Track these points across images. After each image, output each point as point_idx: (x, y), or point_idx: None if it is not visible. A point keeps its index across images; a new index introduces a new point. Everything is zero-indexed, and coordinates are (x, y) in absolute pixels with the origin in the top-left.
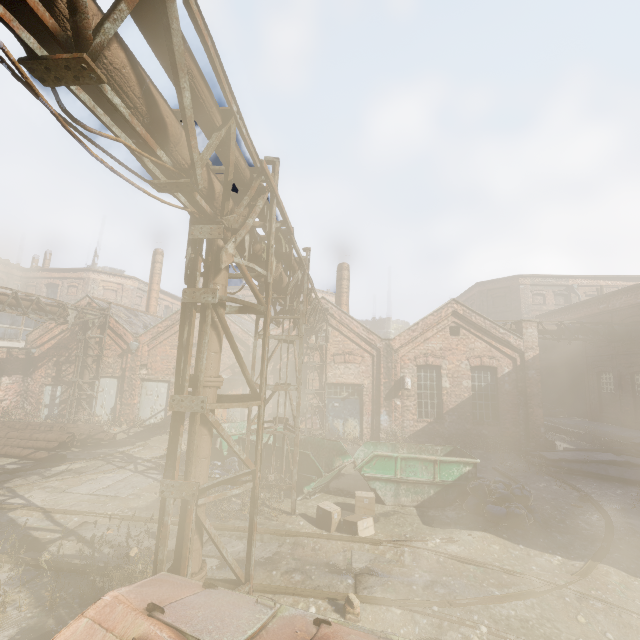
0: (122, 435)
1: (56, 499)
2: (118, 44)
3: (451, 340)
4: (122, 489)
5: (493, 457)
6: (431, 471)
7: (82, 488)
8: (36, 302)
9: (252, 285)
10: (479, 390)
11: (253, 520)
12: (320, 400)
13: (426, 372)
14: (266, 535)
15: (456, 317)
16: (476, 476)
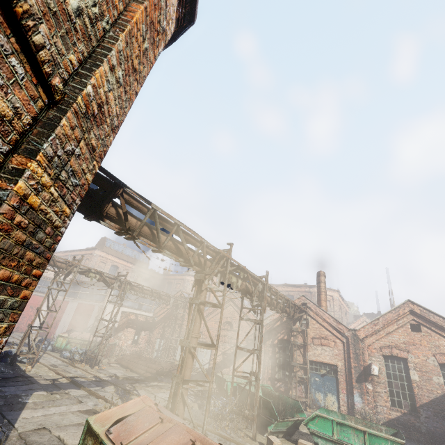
0: None
1: (148, 395)
2: (169, 240)
3: (413, 335)
4: None
5: None
6: (362, 440)
7: (159, 394)
8: (159, 294)
9: (215, 296)
10: None
11: (207, 406)
12: (304, 373)
13: (393, 362)
14: (232, 443)
15: (414, 315)
16: None
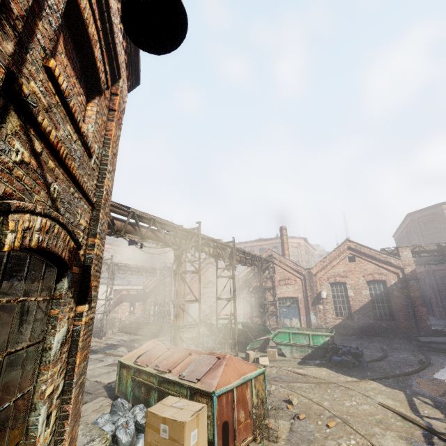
0: None
1: None
2: (149, 231)
3: (350, 265)
4: None
5: (387, 341)
6: (308, 340)
7: None
8: (145, 269)
9: (193, 265)
10: (375, 296)
11: (198, 340)
12: (274, 307)
13: (337, 287)
14: None
15: (351, 250)
16: (333, 343)
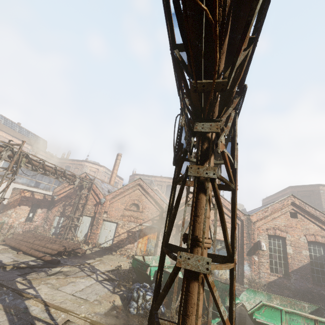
0: (88, 251)
1: (52, 294)
2: None
3: (291, 221)
4: (90, 294)
5: None
6: None
7: (67, 288)
8: (63, 172)
9: (229, 168)
10: (315, 259)
11: None
12: None
13: (274, 240)
14: None
15: (294, 206)
16: None
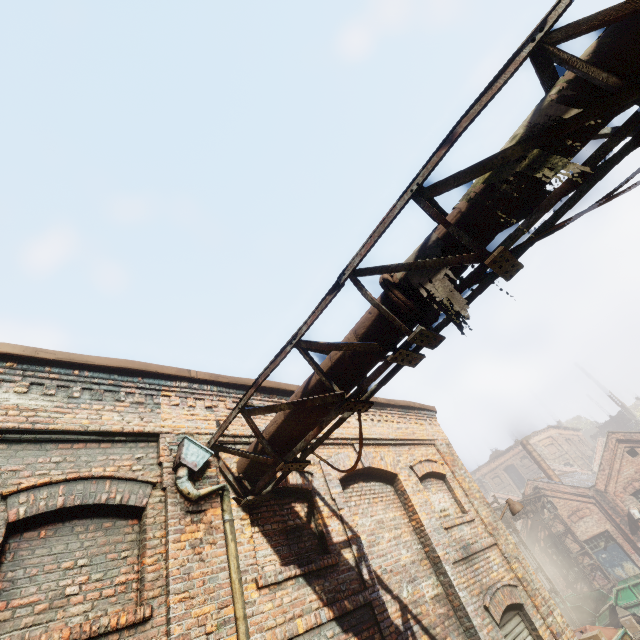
0: None
1: None
2: None
3: (636, 461)
4: None
5: None
6: None
7: None
8: None
9: None
10: None
11: None
12: (589, 558)
13: None
14: None
15: (623, 442)
16: None
